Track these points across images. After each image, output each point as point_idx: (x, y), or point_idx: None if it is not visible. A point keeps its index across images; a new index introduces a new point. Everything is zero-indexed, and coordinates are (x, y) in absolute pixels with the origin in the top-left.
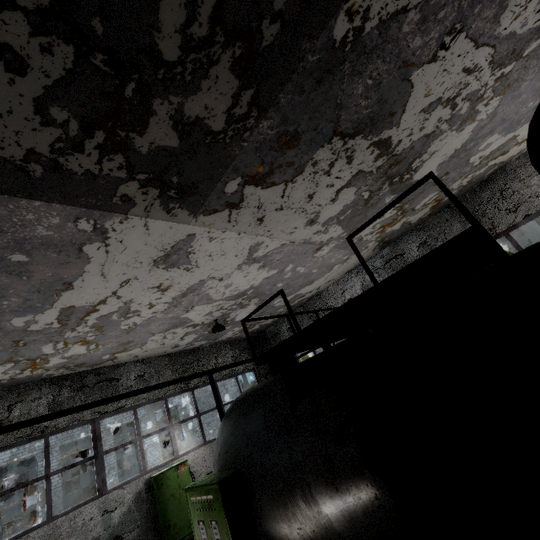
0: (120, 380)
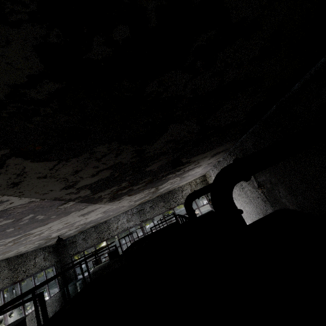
0: None
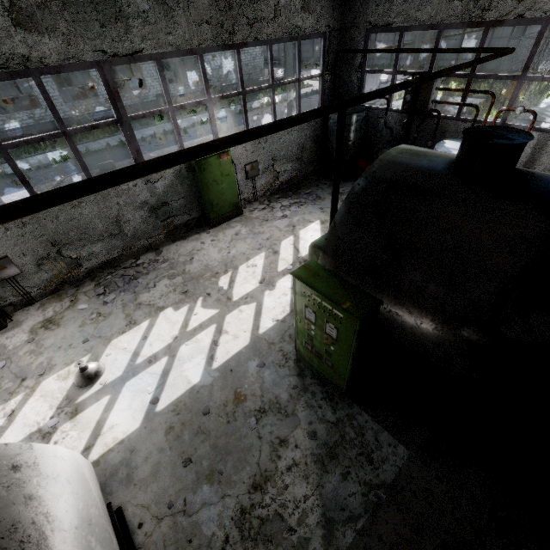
0: None
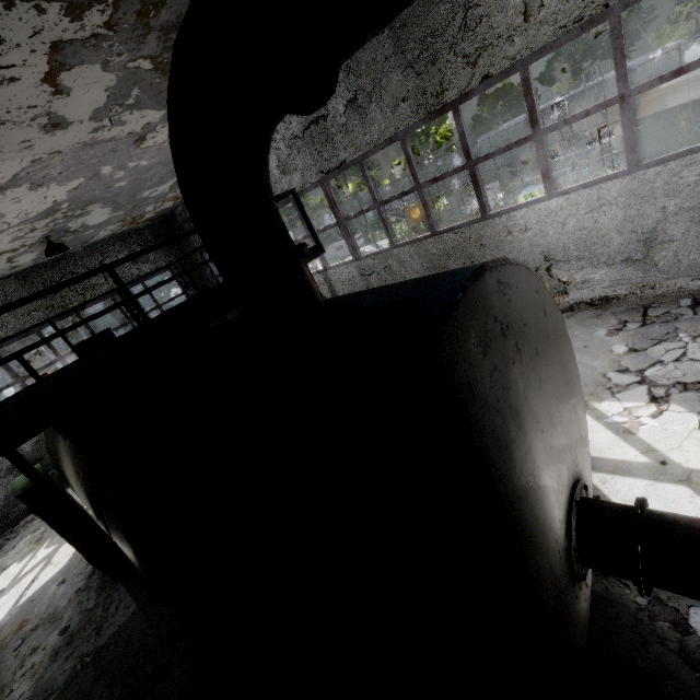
0: None
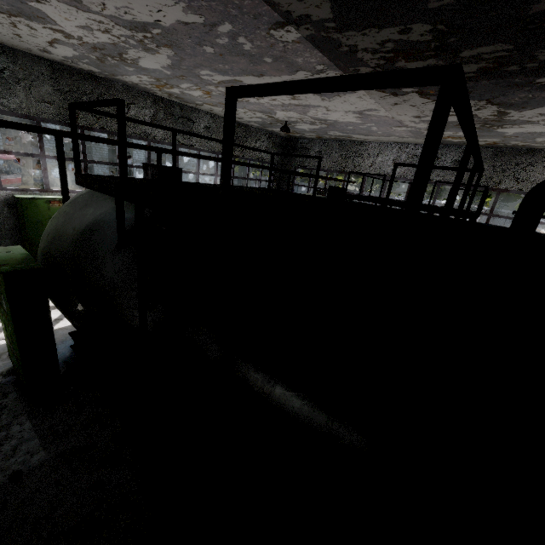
0: (194, 124)
